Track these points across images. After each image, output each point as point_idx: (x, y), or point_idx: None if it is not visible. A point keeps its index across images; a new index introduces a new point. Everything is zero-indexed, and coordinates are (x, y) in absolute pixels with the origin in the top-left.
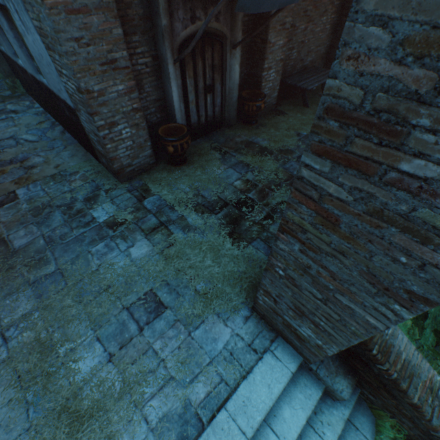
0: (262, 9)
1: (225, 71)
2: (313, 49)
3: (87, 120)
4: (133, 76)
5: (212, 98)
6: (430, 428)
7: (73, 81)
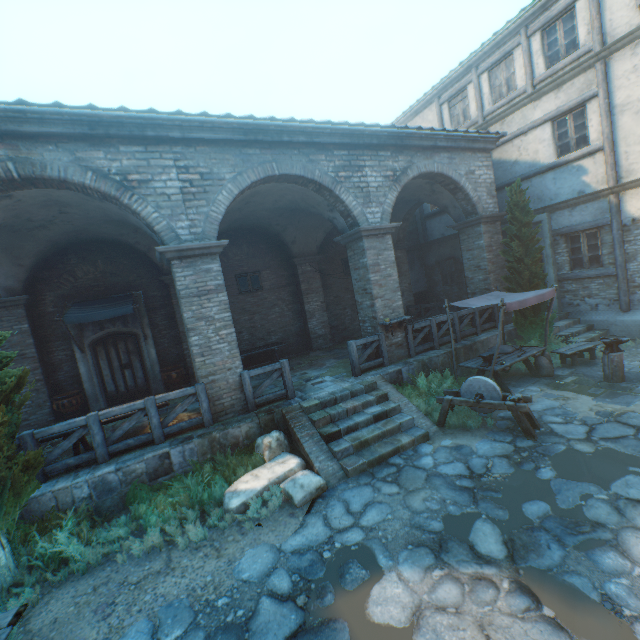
0: (94, 320)
1: (144, 353)
2: (277, 330)
3: None
4: (39, 361)
5: (132, 372)
6: None
7: None
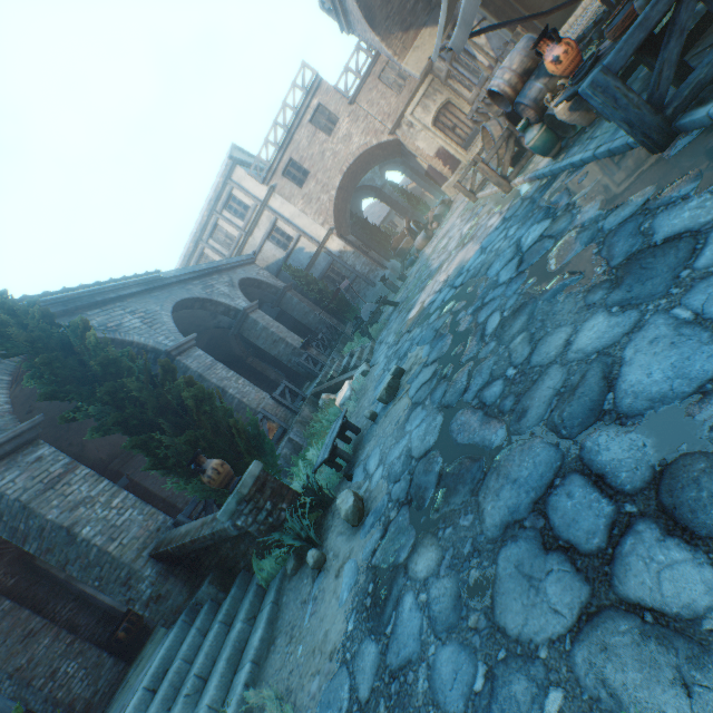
0: None
1: None
2: None
3: (35, 697)
4: (55, 624)
5: None
6: (206, 538)
7: (5, 675)
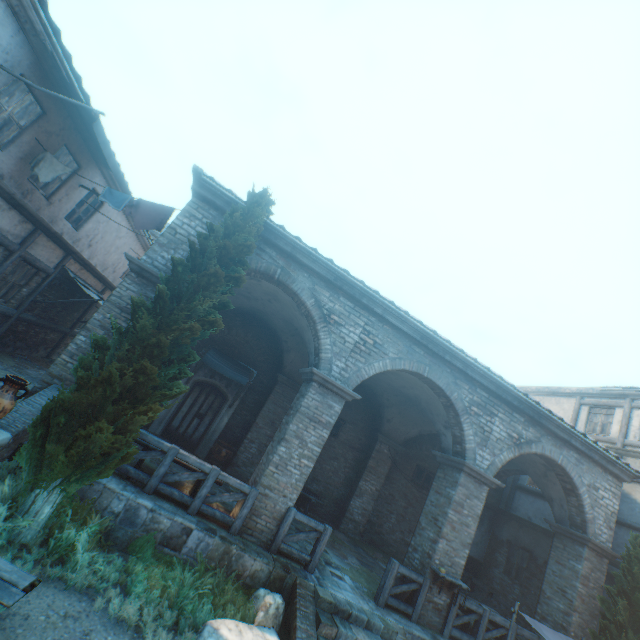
0: (219, 370)
1: (219, 416)
2: (322, 481)
3: None
4: None
5: (199, 423)
6: None
7: None
